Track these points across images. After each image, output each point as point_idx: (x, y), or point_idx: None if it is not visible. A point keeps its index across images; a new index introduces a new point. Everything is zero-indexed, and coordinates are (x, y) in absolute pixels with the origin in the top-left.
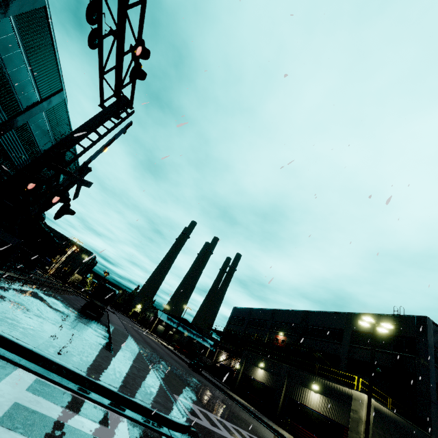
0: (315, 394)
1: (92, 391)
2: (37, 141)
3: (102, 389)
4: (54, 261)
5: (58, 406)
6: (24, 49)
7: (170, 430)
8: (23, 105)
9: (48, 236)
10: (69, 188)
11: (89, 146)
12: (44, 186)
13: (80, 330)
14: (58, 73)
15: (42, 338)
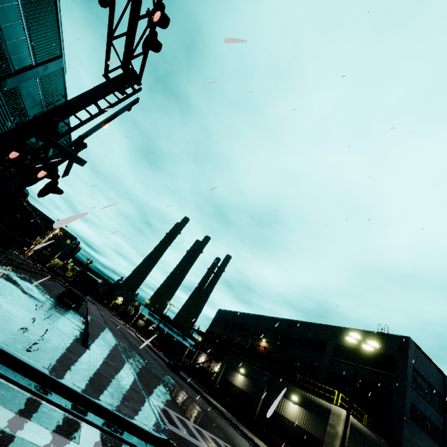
0: (293, 405)
1: (62, 397)
2: (28, 109)
3: (75, 395)
4: (33, 242)
5: (20, 417)
6: (22, 2)
7: (148, 444)
8: (15, 67)
9: (30, 215)
10: (59, 163)
11: (87, 119)
12: (30, 157)
13: (55, 321)
14: (58, 37)
15: (9, 330)
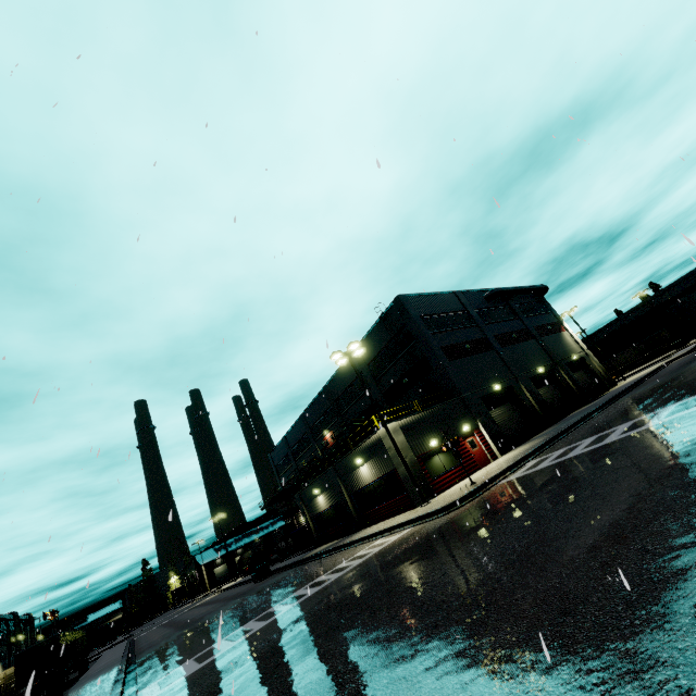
0: (363, 468)
1: None
2: None
3: None
4: None
5: None
6: None
7: None
8: None
9: None
10: None
11: None
12: None
13: None
14: None
15: None
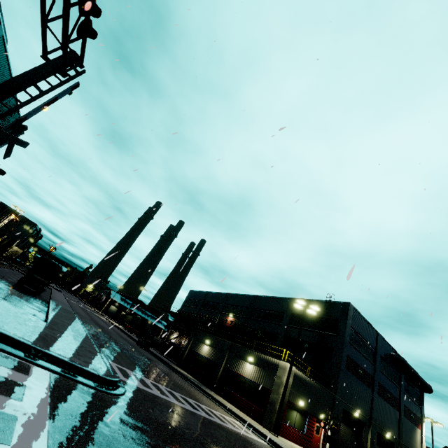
0: (249, 365)
1: (14, 348)
2: None
3: (26, 347)
4: None
5: None
6: None
7: (96, 384)
8: None
9: None
10: None
11: (27, 101)
12: None
13: (12, 302)
14: None
15: None
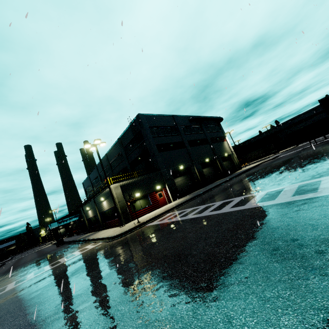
0: (104, 202)
1: None
2: None
3: None
4: None
5: None
6: None
7: None
8: None
9: None
10: None
11: None
12: None
13: None
14: None
15: None
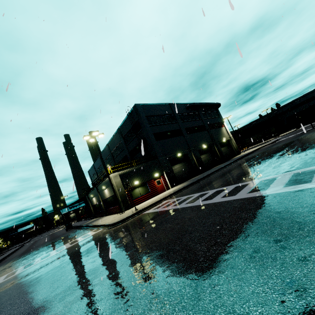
0: (106, 190)
1: None
2: None
3: None
4: None
5: None
6: None
7: None
8: None
9: None
10: None
11: None
12: None
13: None
14: None
15: None
